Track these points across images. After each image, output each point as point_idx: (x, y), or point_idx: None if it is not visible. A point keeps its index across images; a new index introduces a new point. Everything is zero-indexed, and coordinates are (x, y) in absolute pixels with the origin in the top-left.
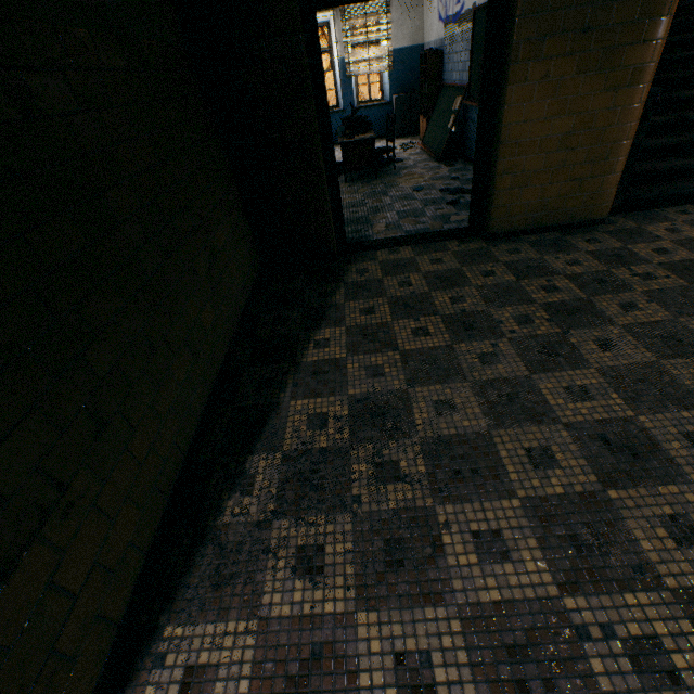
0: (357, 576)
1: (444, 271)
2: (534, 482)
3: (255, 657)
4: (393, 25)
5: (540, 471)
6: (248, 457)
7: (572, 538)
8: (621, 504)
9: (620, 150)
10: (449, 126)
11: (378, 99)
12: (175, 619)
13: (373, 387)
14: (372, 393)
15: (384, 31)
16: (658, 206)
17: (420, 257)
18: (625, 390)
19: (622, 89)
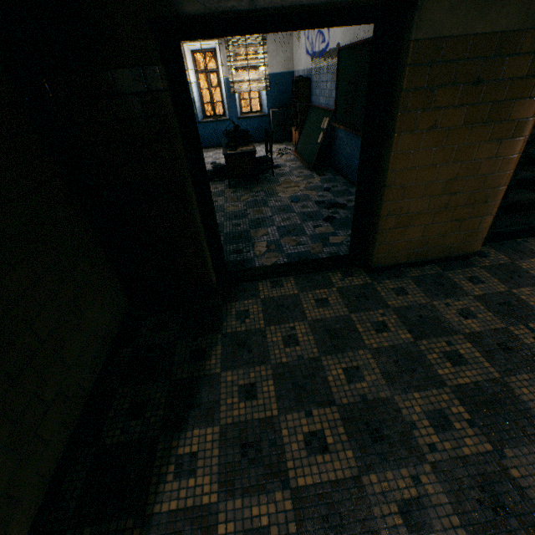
0: None
1: (332, 319)
2: None
3: None
4: (268, 55)
5: None
6: None
7: None
8: None
9: (498, 194)
10: (319, 141)
11: (258, 111)
12: None
13: None
14: None
15: (261, 59)
16: (521, 236)
17: (304, 294)
18: None
19: (506, 140)
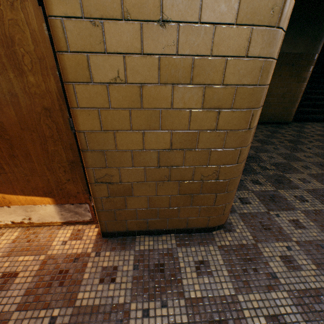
0: (272, 184)
1: None
2: (307, 171)
3: (256, 196)
4: None
5: (307, 169)
6: None
7: (323, 180)
8: None
9: (297, 101)
10: None
11: None
12: None
13: None
14: None
15: None
16: (305, 121)
17: None
18: (320, 157)
19: (300, 83)
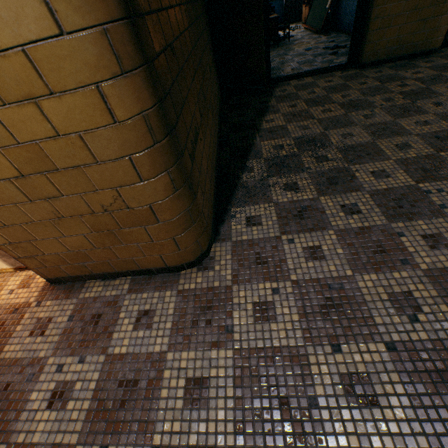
0: (316, 188)
1: (334, 85)
2: (400, 154)
3: (276, 212)
4: None
5: (403, 151)
6: (246, 162)
7: (421, 168)
8: (447, 157)
9: None
10: (327, 6)
11: None
12: (234, 207)
13: (305, 133)
14: (305, 135)
15: None
16: None
17: (317, 81)
18: None
19: None
